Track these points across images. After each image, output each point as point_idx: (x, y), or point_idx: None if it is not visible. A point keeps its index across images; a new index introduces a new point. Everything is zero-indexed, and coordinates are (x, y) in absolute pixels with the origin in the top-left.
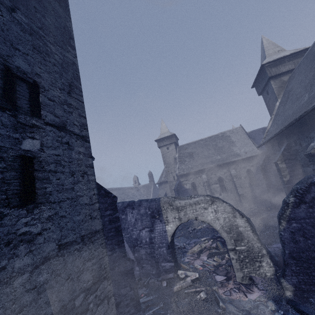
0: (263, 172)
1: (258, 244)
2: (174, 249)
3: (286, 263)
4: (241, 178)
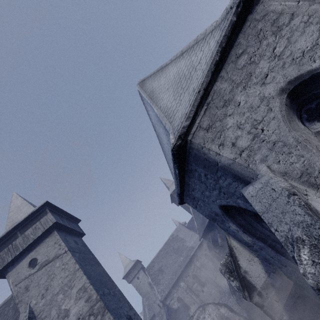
0: (213, 255)
1: (237, 317)
2: None
3: (248, 316)
4: (206, 265)
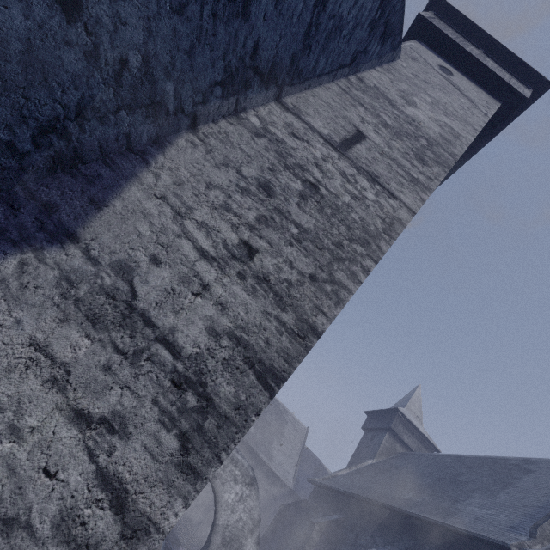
0: (279, 515)
1: None
2: None
3: None
4: None
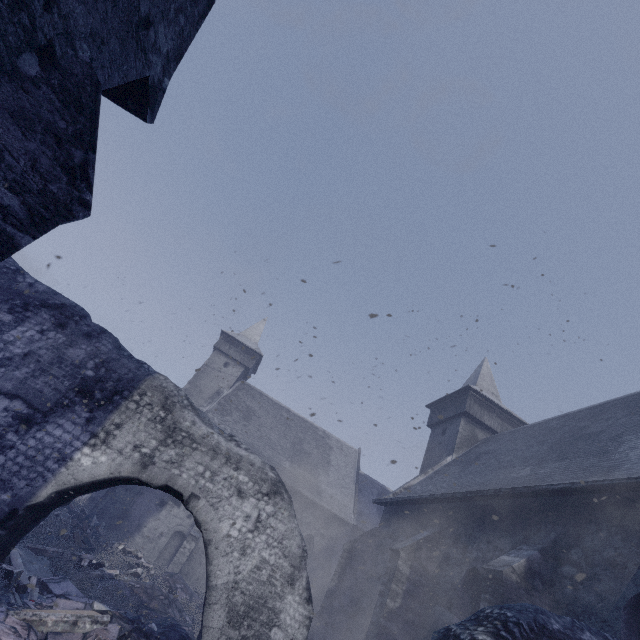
0: (345, 558)
1: None
2: (9, 546)
3: None
4: None
